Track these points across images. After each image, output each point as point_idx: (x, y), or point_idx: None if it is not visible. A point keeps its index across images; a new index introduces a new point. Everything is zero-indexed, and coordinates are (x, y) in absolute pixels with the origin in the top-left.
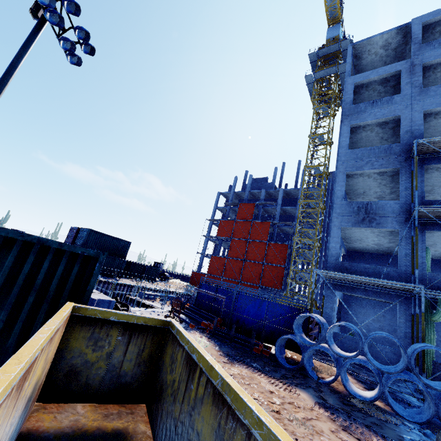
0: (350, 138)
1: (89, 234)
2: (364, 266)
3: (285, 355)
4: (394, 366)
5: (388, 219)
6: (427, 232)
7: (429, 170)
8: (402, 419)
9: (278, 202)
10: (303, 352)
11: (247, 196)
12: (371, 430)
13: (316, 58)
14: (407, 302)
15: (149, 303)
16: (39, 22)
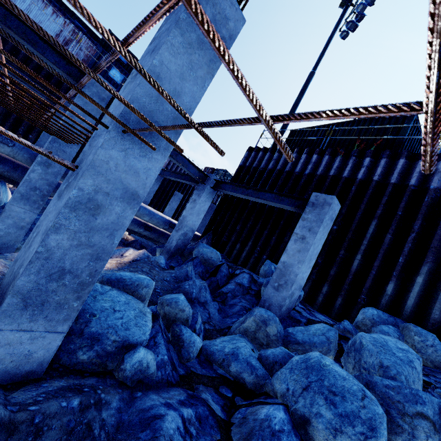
0: None
1: (224, 174)
2: None
3: None
4: None
5: None
6: None
7: None
8: None
9: None
10: None
11: None
12: None
13: None
14: None
15: None
16: (346, 10)
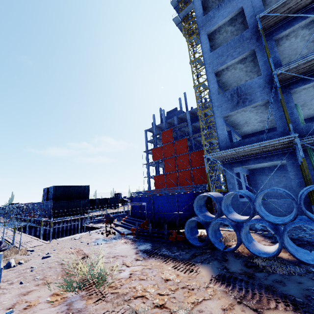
0: (212, 46)
1: (55, 190)
2: (249, 140)
3: (198, 234)
4: (290, 215)
5: (257, 94)
6: (292, 92)
7: (280, 42)
8: (306, 266)
9: (188, 121)
10: (207, 228)
11: (165, 125)
12: (270, 292)
13: (177, 3)
14: (293, 156)
15: (99, 225)
16: None
